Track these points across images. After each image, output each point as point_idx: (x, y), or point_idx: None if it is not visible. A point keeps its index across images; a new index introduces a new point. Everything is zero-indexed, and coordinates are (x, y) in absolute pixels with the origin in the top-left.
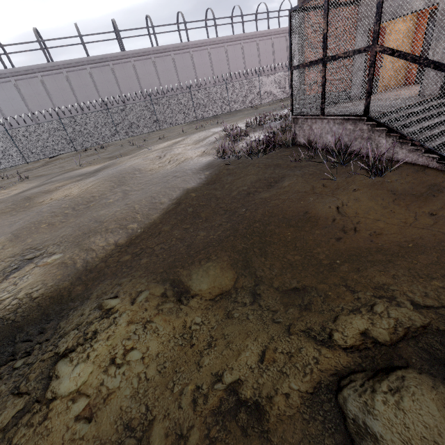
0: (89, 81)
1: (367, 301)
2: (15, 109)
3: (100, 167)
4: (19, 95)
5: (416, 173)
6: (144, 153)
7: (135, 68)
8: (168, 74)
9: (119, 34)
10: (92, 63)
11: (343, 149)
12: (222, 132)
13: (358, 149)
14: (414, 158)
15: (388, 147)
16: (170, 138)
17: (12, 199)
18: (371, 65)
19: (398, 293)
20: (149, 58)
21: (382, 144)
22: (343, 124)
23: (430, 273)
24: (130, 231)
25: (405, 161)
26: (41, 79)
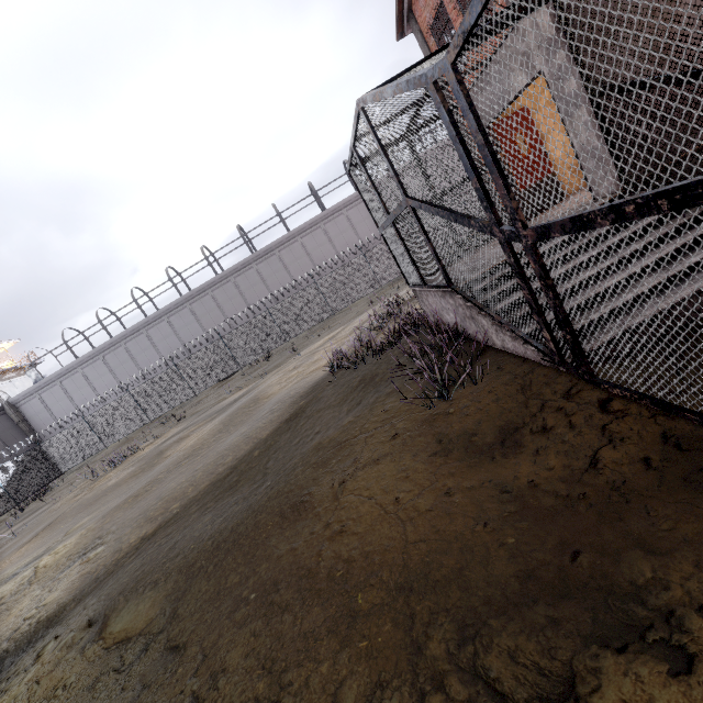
0: (257, 279)
1: (179, 702)
2: (192, 334)
3: (242, 393)
4: (194, 318)
5: (510, 385)
6: (290, 363)
7: (304, 245)
8: (344, 236)
9: (280, 217)
10: (258, 259)
11: (464, 332)
12: (388, 306)
13: (474, 333)
14: (522, 350)
15: (493, 332)
16: (335, 328)
17: (150, 454)
18: (416, 221)
19: (211, 697)
20: (318, 228)
21: (486, 327)
22: (445, 297)
23: (279, 659)
24: (168, 514)
25: (518, 354)
26: (212, 295)
